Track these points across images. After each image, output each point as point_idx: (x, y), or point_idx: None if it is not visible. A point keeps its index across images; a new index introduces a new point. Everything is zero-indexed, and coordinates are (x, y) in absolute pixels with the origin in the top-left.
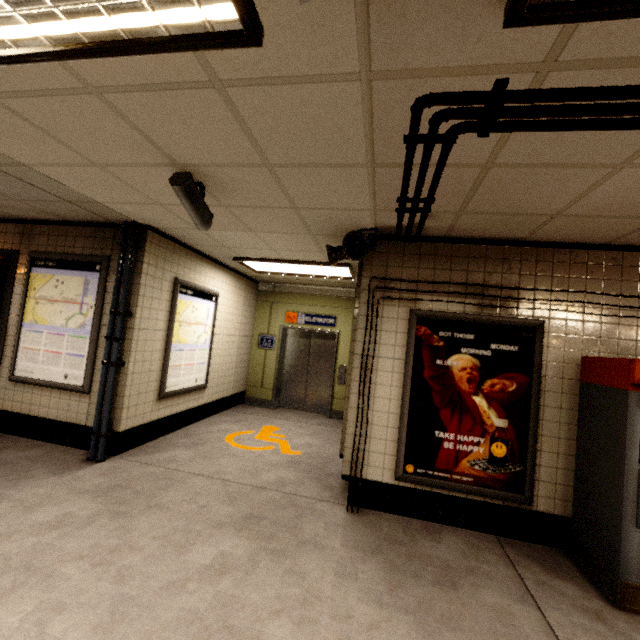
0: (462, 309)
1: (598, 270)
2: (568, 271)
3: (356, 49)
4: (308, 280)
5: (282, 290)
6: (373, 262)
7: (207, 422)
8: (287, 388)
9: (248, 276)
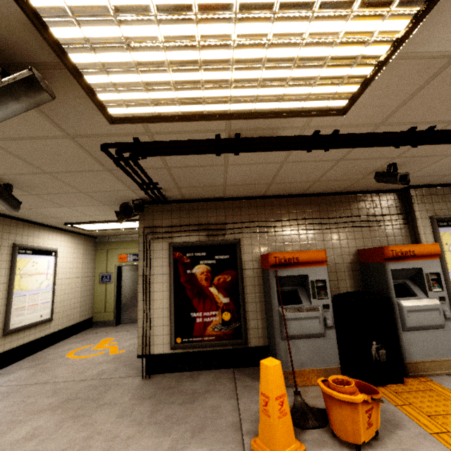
0: (198, 239)
1: (262, 209)
2: (248, 211)
3: (54, 128)
4: (129, 231)
5: (114, 240)
6: (145, 218)
7: (55, 346)
8: (126, 309)
9: (85, 234)
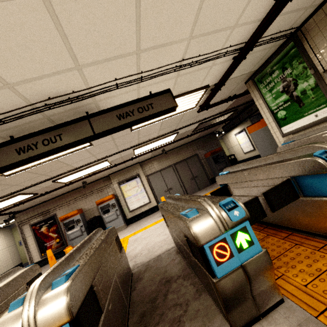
0: (40, 219)
1: (61, 200)
2: (56, 202)
3: None
4: None
5: None
6: (17, 219)
7: None
8: None
9: (2, 227)
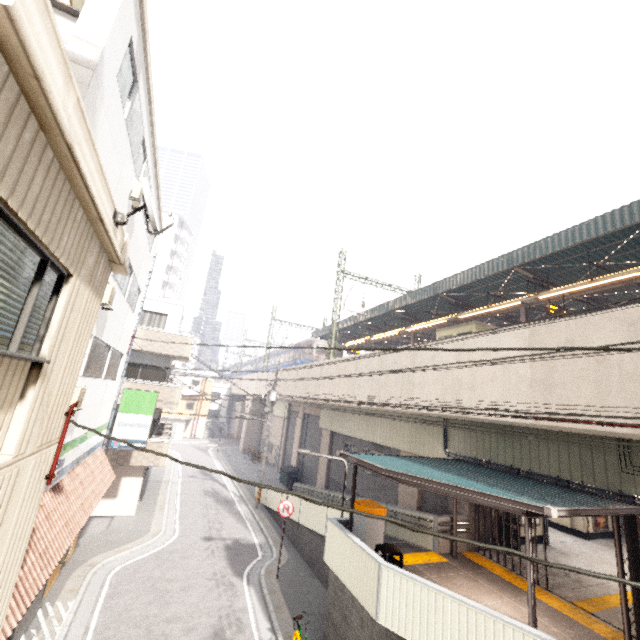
0: None
1: None
2: None
3: None
4: None
5: None
6: None
7: None
8: None
9: None
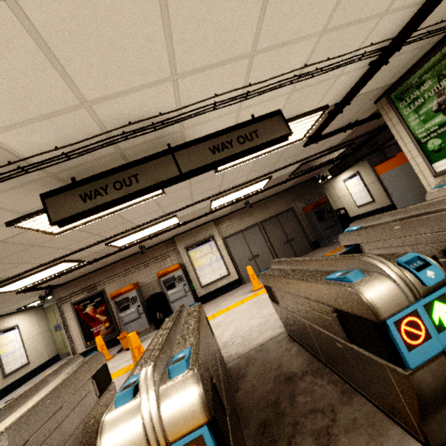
0: (84, 296)
1: (110, 270)
2: (104, 274)
3: None
4: None
5: None
6: (55, 296)
7: (37, 376)
8: None
9: (34, 307)
